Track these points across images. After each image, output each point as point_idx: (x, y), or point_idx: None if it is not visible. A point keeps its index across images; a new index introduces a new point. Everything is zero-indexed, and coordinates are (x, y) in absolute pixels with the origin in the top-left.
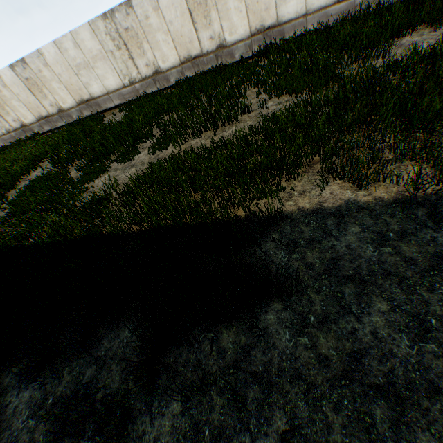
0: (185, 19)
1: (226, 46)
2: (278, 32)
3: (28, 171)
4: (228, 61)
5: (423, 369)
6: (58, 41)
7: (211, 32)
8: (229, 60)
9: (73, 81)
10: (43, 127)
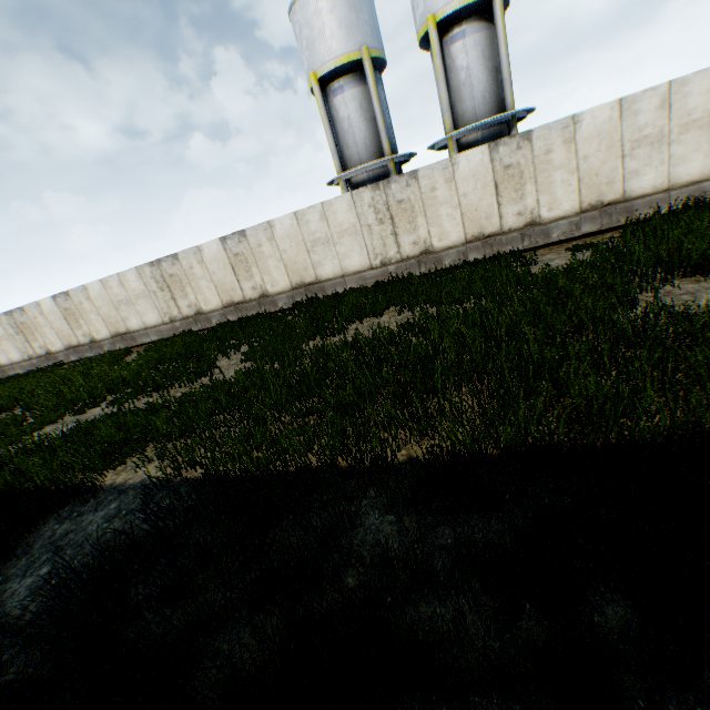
0: (227, 271)
1: (269, 295)
2: (319, 288)
3: (2, 411)
4: (271, 309)
5: (8, 615)
6: (105, 279)
7: (253, 283)
8: (273, 308)
9: (113, 314)
10: (70, 356)
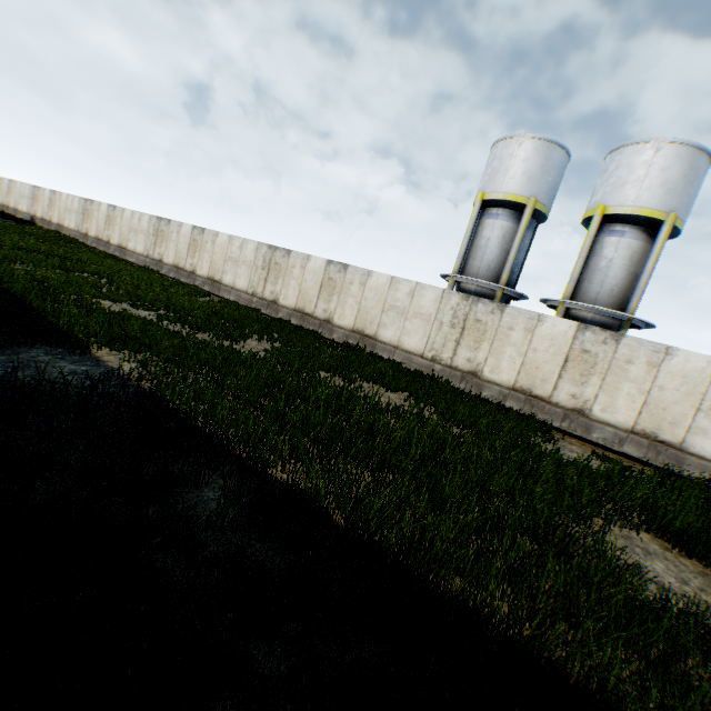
0: (316, 286)
1: (332, 323)
2: (372, 343)
3: (96, 273)
4: (326, 334)
5: None
6: (233, 236)
7: (327, 307)
8: (328, 334)
9: (219, 263)
10: (171, 272)
